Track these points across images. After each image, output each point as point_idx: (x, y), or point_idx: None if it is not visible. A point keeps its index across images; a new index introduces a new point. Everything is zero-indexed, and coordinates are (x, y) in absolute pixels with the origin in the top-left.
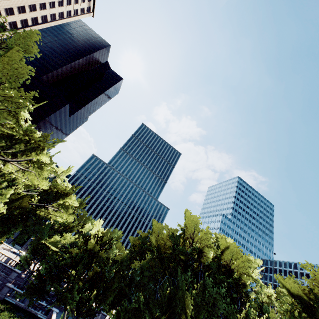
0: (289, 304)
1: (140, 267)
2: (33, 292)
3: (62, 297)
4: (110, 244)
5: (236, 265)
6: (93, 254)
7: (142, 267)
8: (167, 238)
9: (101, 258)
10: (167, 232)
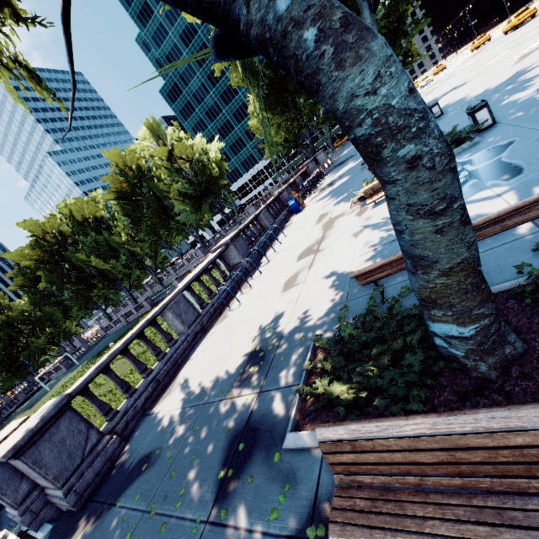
0: (118, 204)
1: (47, 282)
2: (16, 375)
3: (35, 350)
4: (7, 307)
5: (87, 213)
6: (8, 323)
7: (48, 280)
8: (33, 251)
9: (18, 316)
10: (28, 248)
